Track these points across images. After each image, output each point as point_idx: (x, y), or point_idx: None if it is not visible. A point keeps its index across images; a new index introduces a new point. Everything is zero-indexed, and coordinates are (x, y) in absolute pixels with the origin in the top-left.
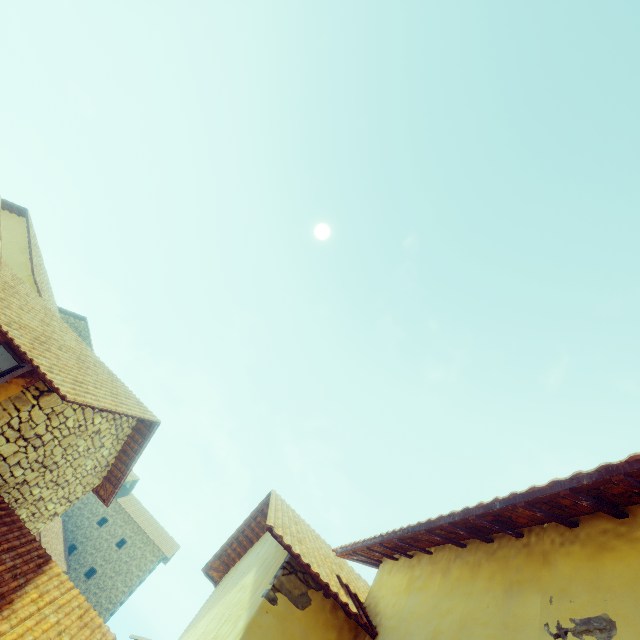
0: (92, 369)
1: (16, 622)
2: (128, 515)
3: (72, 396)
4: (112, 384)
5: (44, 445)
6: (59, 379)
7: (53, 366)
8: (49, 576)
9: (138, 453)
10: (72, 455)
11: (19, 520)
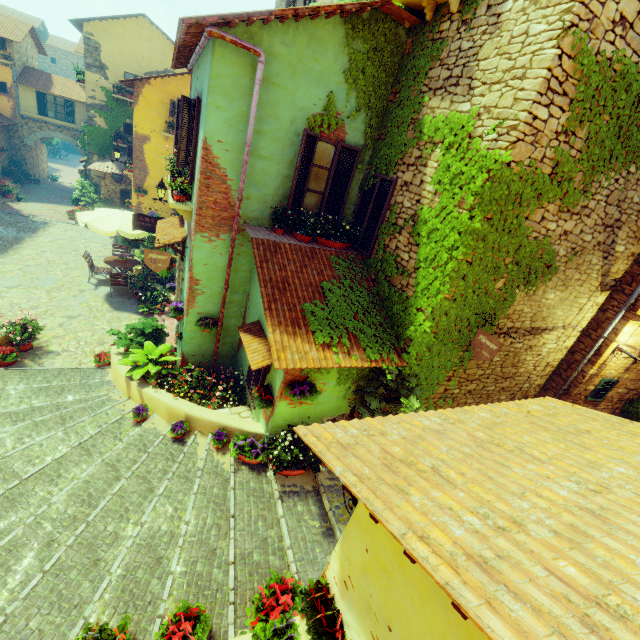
0: (2, 22)
1: (57, 83)
2: (63, 51)
3: (19, 41)
4: (10, 23)
5: (21, 51)
6: (12, 38)
7: (6, 35)
8: (54, 76)
9: (38, 37)
10: (26, 49)
11: (36, 69)
